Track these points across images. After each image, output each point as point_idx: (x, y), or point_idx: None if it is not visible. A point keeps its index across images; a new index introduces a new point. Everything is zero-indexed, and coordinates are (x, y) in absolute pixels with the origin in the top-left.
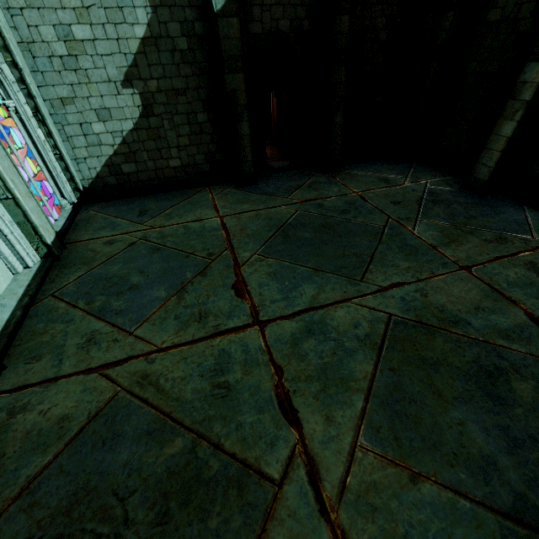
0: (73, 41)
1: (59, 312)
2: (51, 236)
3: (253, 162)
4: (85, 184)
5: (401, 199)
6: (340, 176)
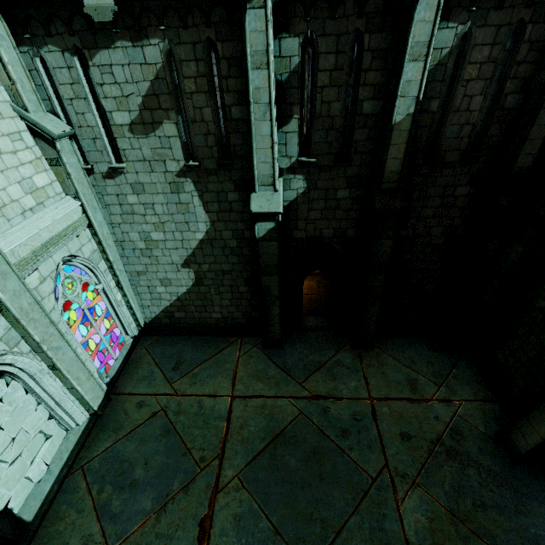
0: (151, 241)
1: (79, 495)
2: (100, 399)
3: (281, 333)
4: (146, 320)
5: (414, 431)
6: (368, 358)
